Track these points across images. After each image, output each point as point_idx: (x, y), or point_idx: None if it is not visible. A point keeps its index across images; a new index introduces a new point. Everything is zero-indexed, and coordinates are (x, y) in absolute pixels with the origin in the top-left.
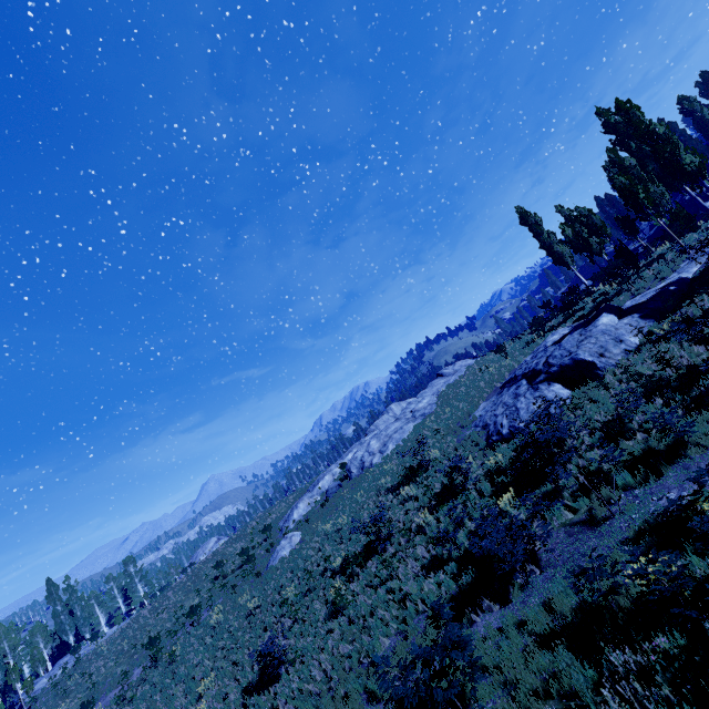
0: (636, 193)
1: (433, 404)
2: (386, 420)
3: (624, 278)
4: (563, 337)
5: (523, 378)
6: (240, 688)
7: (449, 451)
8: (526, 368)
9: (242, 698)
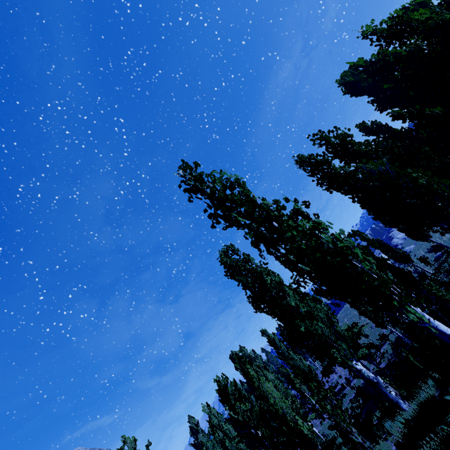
0: None
1: None
2: None
3: None
4: None
5: None
6: None
7: None
8: None
9: None
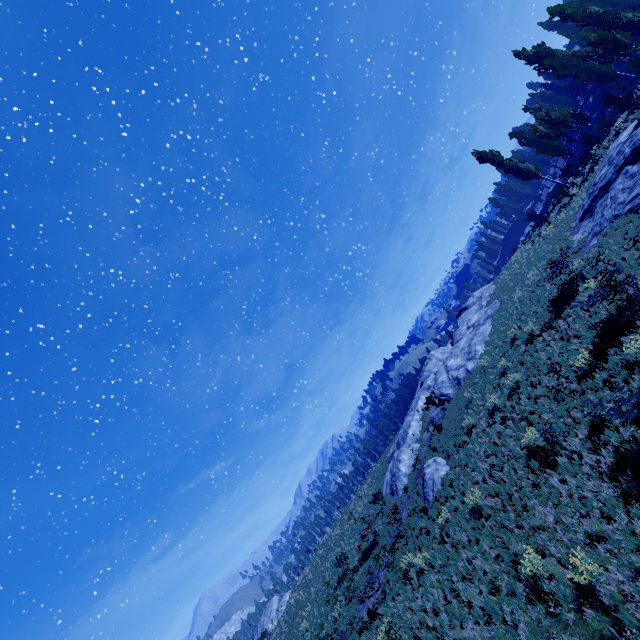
0: (612, 37)
1: (492, 306)
2: (434, 364)
3: (638, 96)
4: (636, 125)
5: (621, 170)
6: (619, 499)
7: (593, 254)
8: (617, 163)
9: (636, 507)
